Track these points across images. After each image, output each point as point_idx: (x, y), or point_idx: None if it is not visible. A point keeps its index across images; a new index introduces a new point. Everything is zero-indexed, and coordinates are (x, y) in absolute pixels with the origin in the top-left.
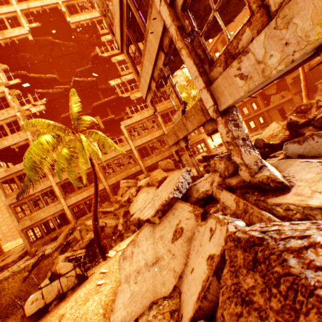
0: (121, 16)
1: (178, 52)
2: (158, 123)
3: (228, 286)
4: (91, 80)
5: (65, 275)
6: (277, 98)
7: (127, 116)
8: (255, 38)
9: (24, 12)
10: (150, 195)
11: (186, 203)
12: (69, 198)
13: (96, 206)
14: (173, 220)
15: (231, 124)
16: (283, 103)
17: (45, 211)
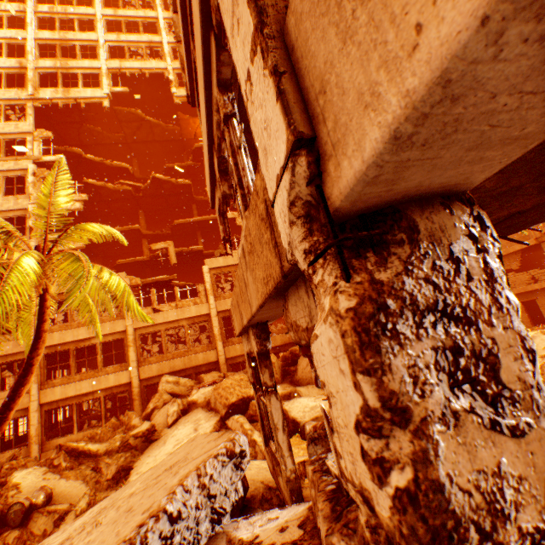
0: (184, 12)
1: None
2: None
3: None
4: (182, 183)
5: None
6: (523, 279)
7: (220, 252)
8: None
9: (112, 72)
10: None
11: None
12: (50, 387)
13: None
14: None
15: (421, 344)
16: (535, 292)
17: None
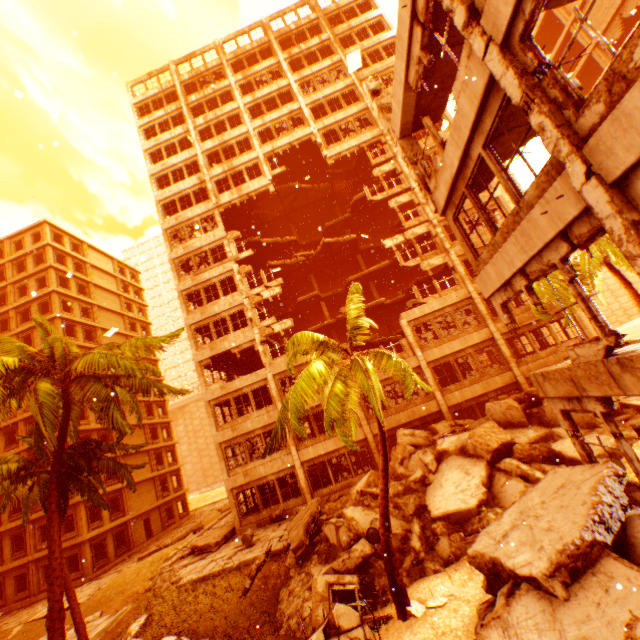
0: (458, 171)
1: None
2: (478, 314)
3: None
4: (348, 239)
5: (347, 633)
6: None
7: (412, 302)
8: None
9: (267, 156)
10: (474, 482)
11: (638, 568)
12: (303, 448)
13: (385, 496)
14: (608, 605)
15: None
16: None
17: (266, 464)
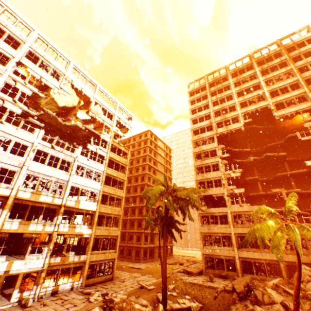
0: None
1: None
2: None
3: None
4: (280, 155)
5: None
6: None
7: None
8: None
9: (242, 114)
10: None
11: None
12: (240, 250)
13: (297, 289)
14: None
15: None
16: None
17: (220, 250)
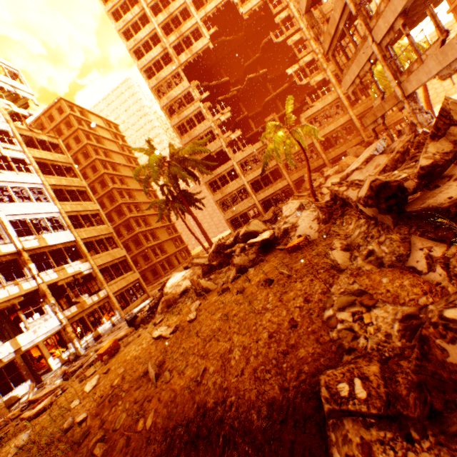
0: (333, 35)
1: None
2: (343, 107)
3: (396, 149)
4: (262, 73)
5: (305, 206)
6: None
7: (306, 107)
8: (417, 69)
9: (202, 21)
10: None
11: (382, 155)
12: (258, 195)
13: (310, 176)
14: (373, 164)
15: (411, 103)
16: None
17: (241, 206)
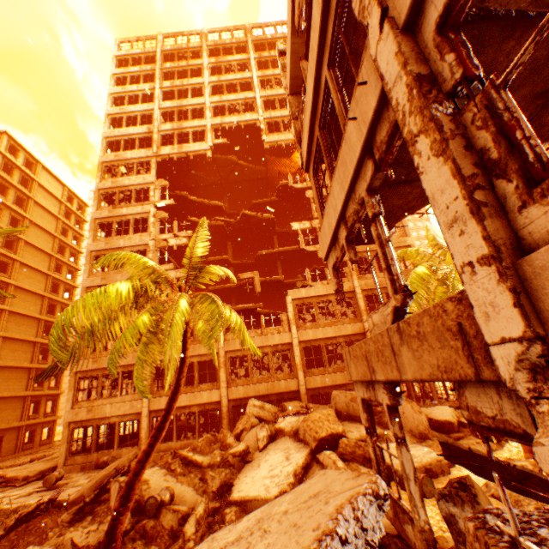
0: (314, 109)
1: (416, 174)
2: (357, 308)
3: None
4: (267, 217)
5: None
6: None
7: (302, 283)
8: None
9: (214, 127)
10: (288, 469)
11: None
12: (157, 396)
13: (144, 460)
14: None
15: None
16: None
17: (114, 404)
